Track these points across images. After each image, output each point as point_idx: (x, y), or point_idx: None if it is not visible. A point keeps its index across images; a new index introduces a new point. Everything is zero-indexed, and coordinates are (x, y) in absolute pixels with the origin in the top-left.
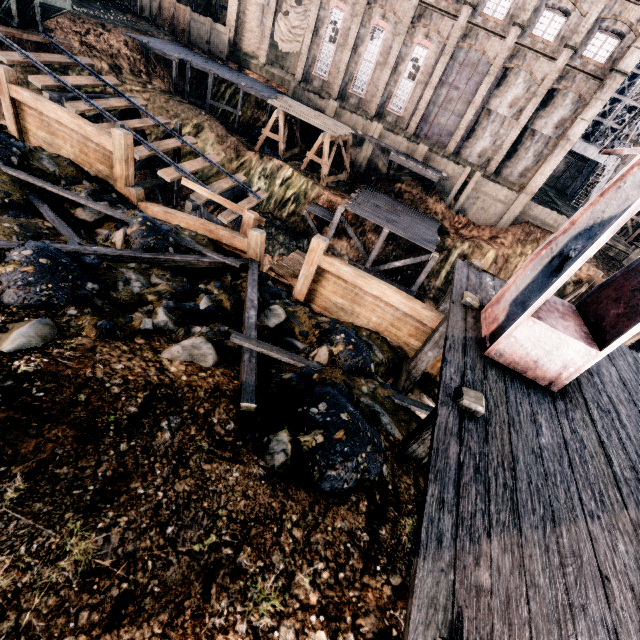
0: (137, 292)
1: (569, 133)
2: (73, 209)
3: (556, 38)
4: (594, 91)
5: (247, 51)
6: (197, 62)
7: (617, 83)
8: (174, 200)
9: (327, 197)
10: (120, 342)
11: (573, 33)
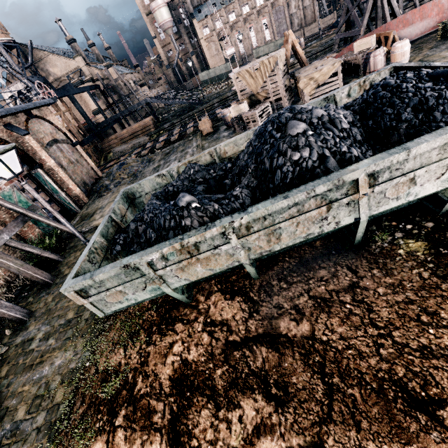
0: None
1: None
2: None
3: None
4: None
5: None
6: None
7: None
8: None
9: None
10: None
11: None
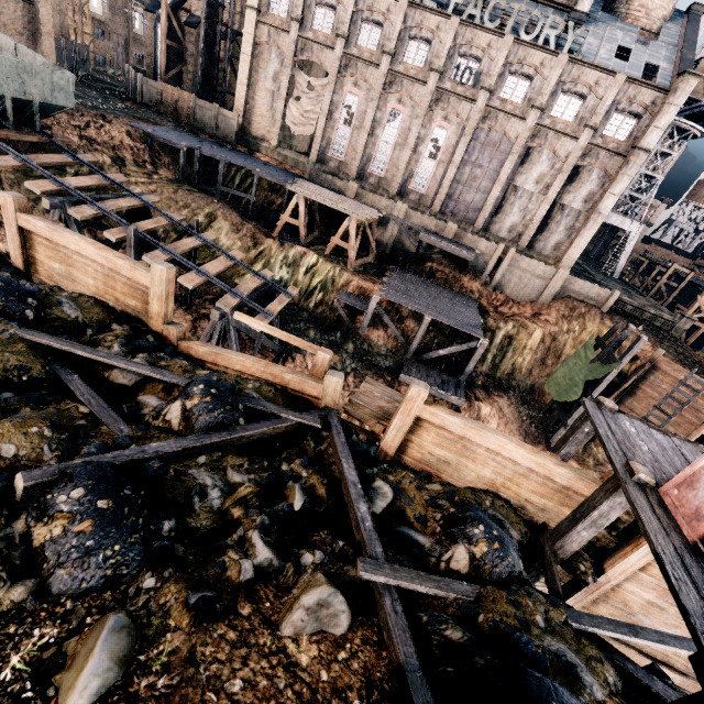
0: (217, 506)
1: (600, 207)
2: (106, 370)
3: (575, 119)
4: (619, 167)
5: (257, 134)
6: (206, 149)
7: (641, 159)
8: (188, 299)
9: (357, 283)
10: (222, 623)
11: (591, 114)
